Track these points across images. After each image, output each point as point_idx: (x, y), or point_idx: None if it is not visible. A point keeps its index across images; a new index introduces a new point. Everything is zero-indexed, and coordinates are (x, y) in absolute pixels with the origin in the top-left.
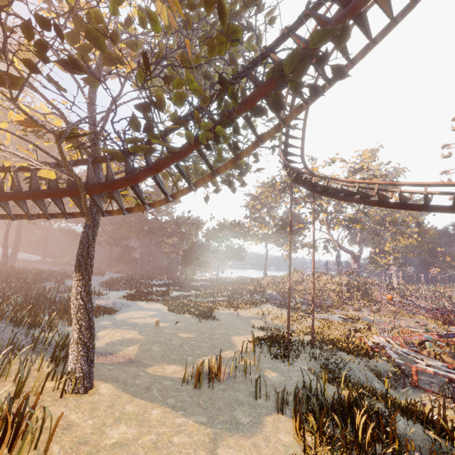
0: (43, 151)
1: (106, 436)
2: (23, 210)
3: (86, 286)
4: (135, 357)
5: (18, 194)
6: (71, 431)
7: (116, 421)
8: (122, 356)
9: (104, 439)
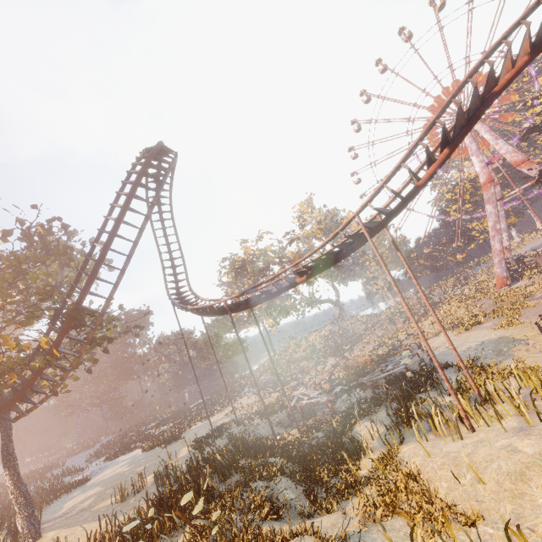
0: None
1: None
2: None
3: (15, 474)
4: (88, 506)
5: None
6: None
7: None
8: (77, 510)
9: None
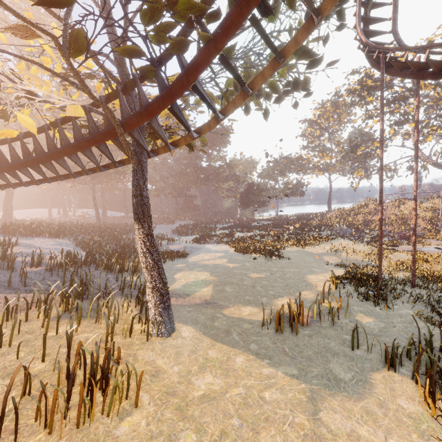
0: (53, 73)
1: (193, 387)
2: (78, 165)
3: (148, 236)
4: (210, 298)
5: (67, 148)
6: (159, 378)
7: (201, 368)
8: (198, 297)
9: (191, 389)
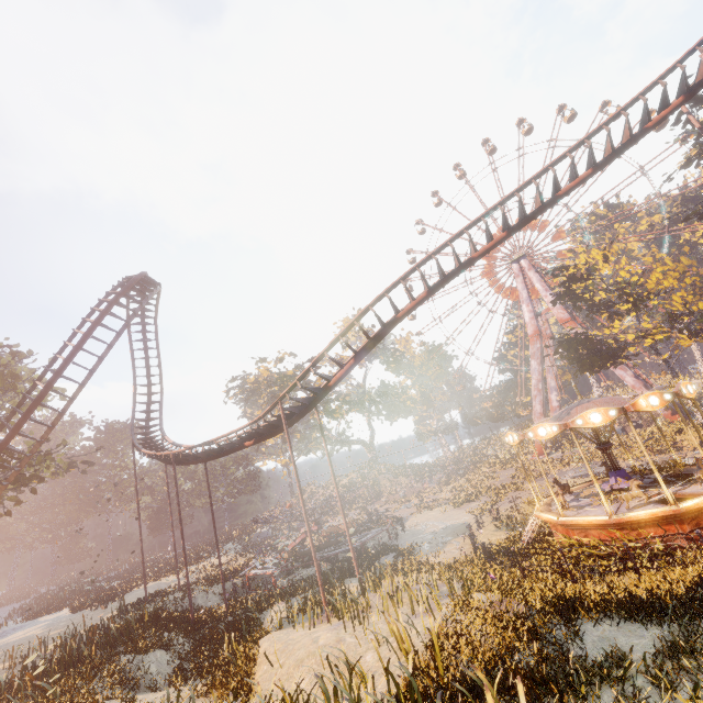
0: None
1: None
2: None
3: None
4: None
5: None
6: None
7: None
8: None
9: None
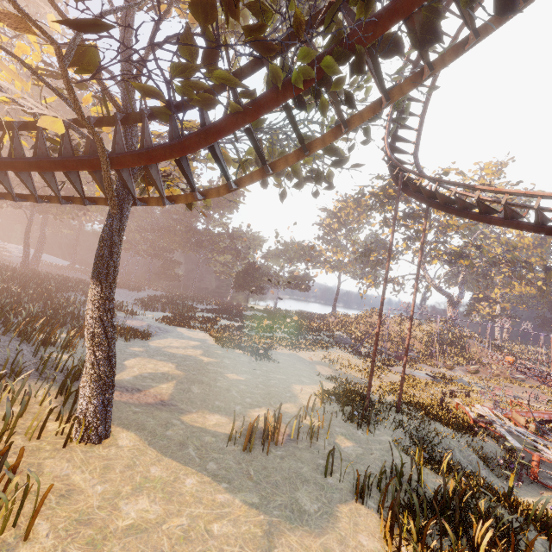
0: (38, 77)
1: (119, 514)
2: (27, 187)
3: (106, 301)
4: (169, 398)
5: (18, 161)
6: (70, 500)
7: (136, 490)
8: (153, 395)
9: (116, 517)
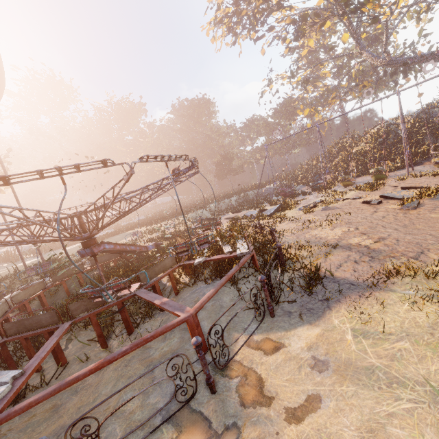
0: None
1: None
2: None
3: None
4: None
5: None
6: None
7: None
8: None
9: None
